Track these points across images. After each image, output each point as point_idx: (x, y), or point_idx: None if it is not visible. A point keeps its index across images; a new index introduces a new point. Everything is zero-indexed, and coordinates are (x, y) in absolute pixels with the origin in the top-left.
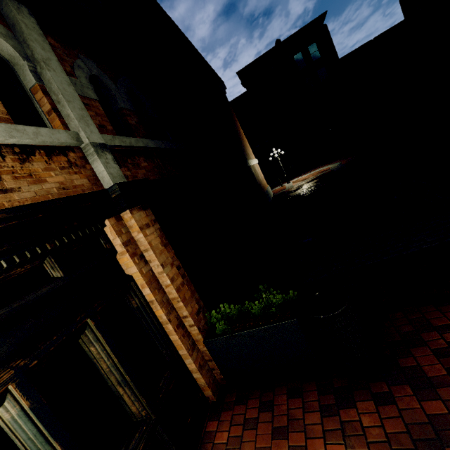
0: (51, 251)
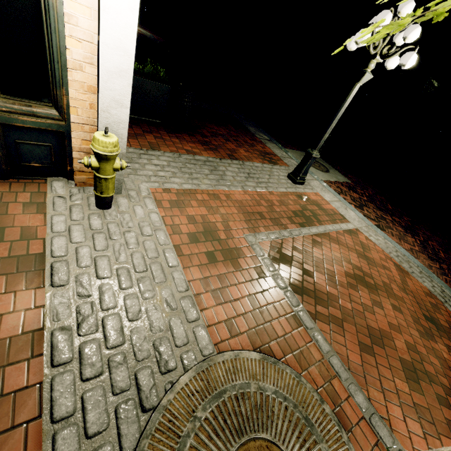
0: None
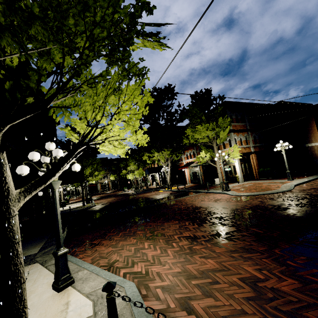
0: (246, 156)
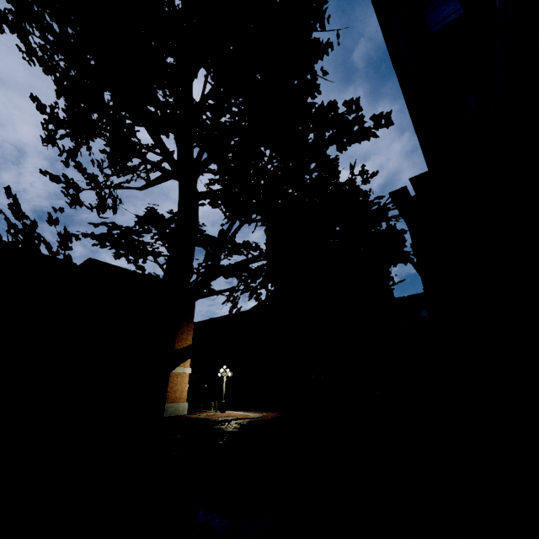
0: None
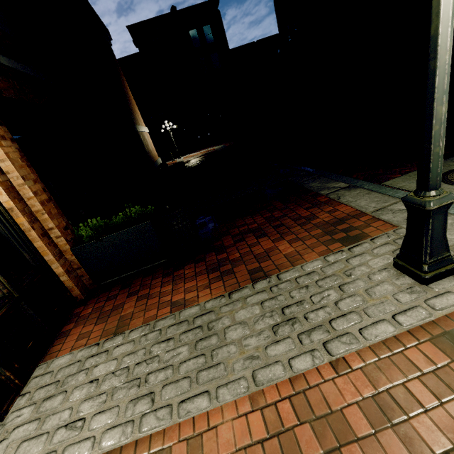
0: None
